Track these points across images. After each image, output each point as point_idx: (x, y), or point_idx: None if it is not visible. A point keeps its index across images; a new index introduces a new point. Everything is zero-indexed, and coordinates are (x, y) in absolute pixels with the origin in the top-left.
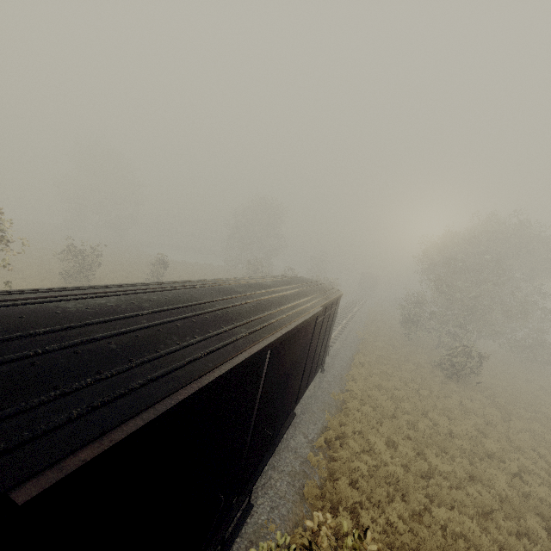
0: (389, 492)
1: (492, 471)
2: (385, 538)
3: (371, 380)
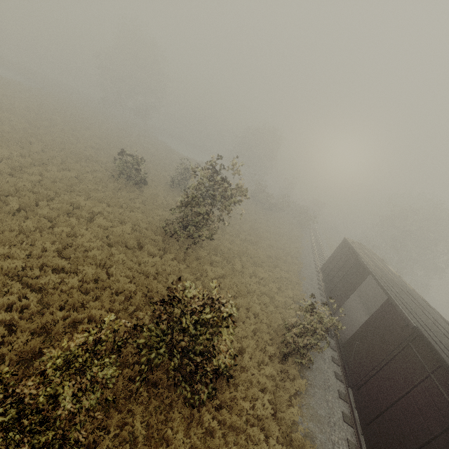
0: None
1: None
2: None
3: None
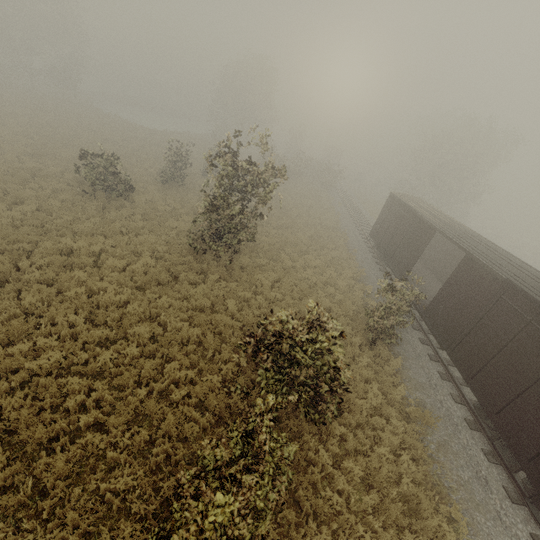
0: None
1: None
2: None
3: None
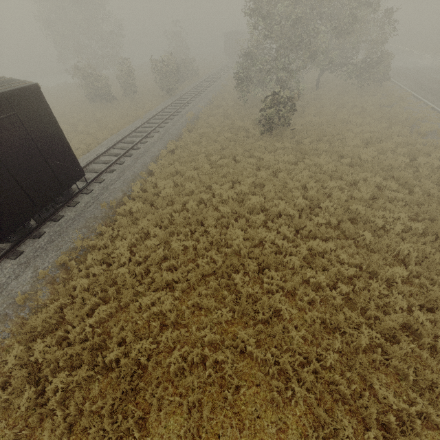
0: (112, 293)
1: (235, 230)
2: (79, 344)
3: (167, 169)
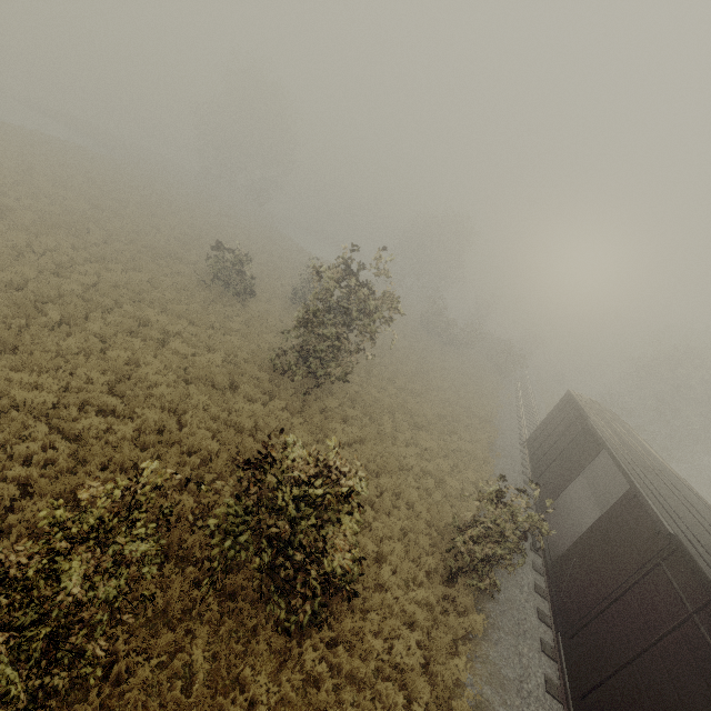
0: None
1: None
2: None
3: None
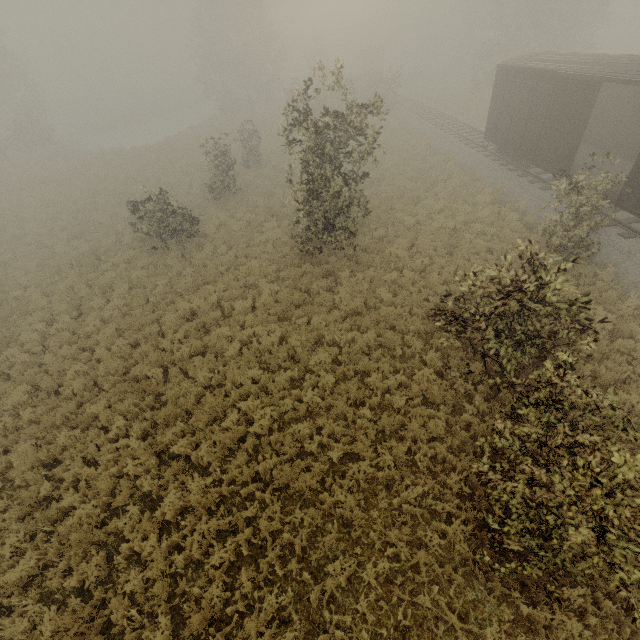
0: None
1: None
2: None
3: None
